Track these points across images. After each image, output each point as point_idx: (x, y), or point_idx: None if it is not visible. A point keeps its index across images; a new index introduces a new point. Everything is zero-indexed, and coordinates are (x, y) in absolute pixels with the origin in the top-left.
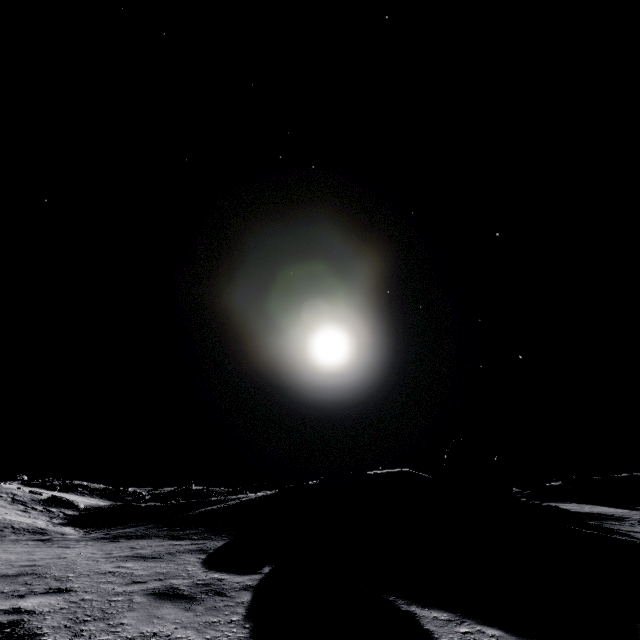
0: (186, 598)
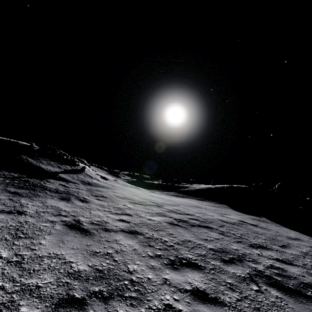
0: (264, 222)
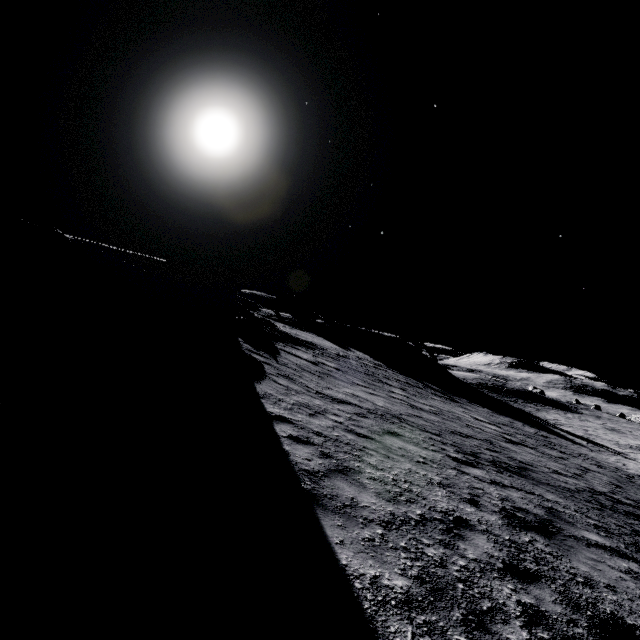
0: None
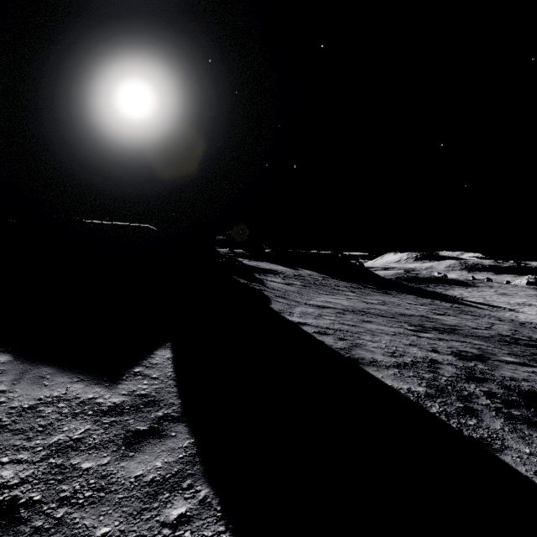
0: None
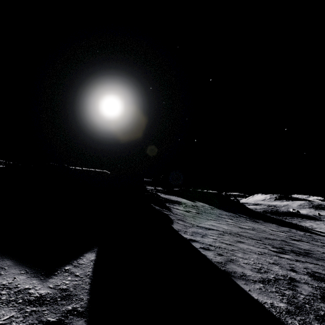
0: None
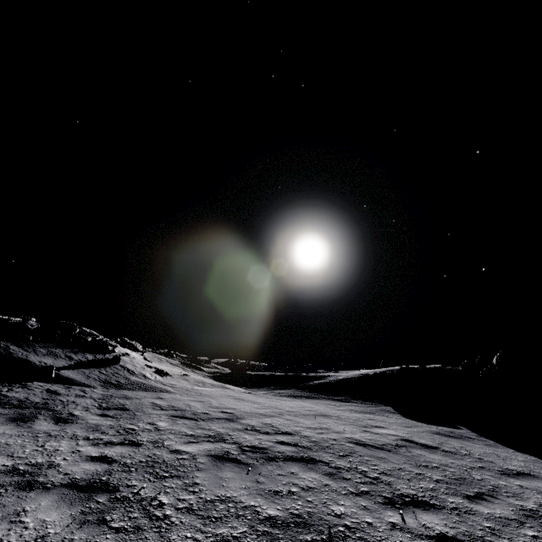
0: (459, 438)
